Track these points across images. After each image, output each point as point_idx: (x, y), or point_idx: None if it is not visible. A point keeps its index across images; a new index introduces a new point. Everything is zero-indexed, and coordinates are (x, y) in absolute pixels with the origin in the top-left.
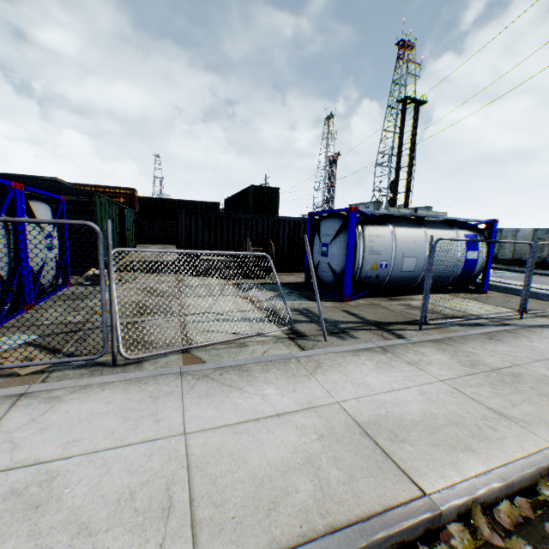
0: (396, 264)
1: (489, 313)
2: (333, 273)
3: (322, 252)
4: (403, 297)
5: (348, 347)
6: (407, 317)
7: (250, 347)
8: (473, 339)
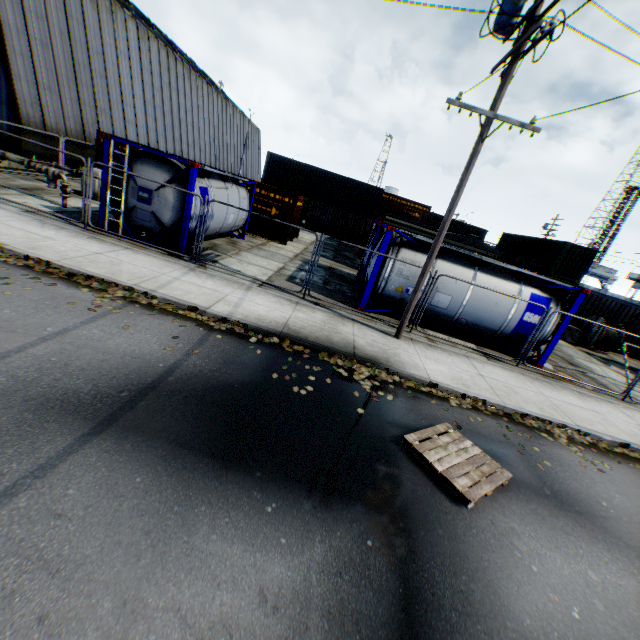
0: None
1: None
2: None
3: None
4: None
5: None
6: None
7: None
8: None
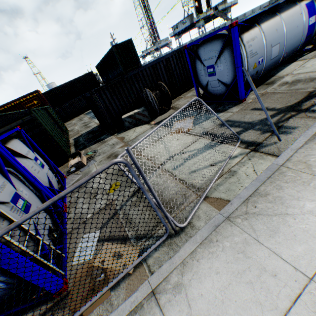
0: (267, 56)
1: None
2: (225, 85)
3: (209, 73)
4: (272, 78)
5: (302, 138)
6: (301, 93)
7: (239, 172)
8: None
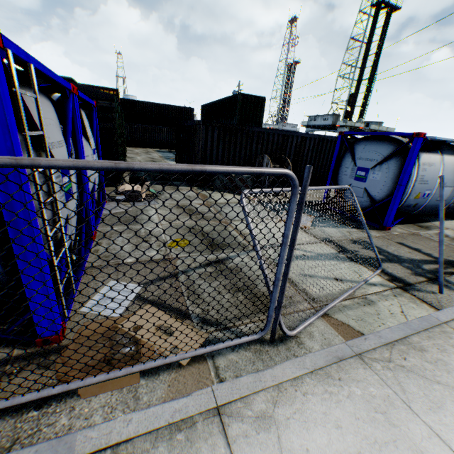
0: (435, 193)
1: None
2: (371, 199)
3: (357, 176)
4: (427, 224)
5: None
6: None
7: (379, 305)
8: None
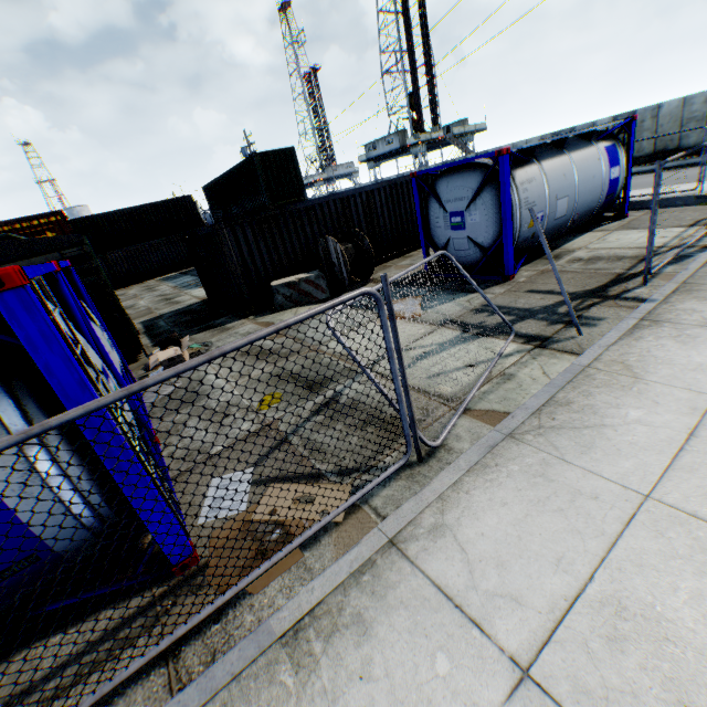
0: (550, 212)
1: (669, 239)
2: (480, 248)
3: (454, 225)
4: (556, 251)
5: (614, 333)
6: (605, 275)
7: (520, 375)
8: (706, 275)
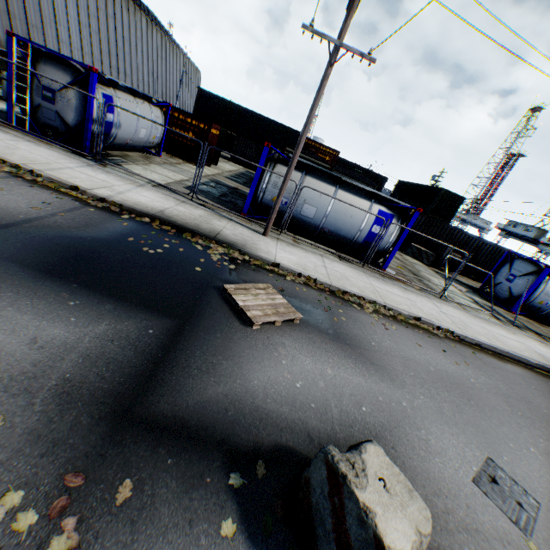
0: None
1: None
2: (509, 294)
3: (507, 279)
4: (547, 327)
5: (523, 333)
6: None
7: (480, 314)
8: None
